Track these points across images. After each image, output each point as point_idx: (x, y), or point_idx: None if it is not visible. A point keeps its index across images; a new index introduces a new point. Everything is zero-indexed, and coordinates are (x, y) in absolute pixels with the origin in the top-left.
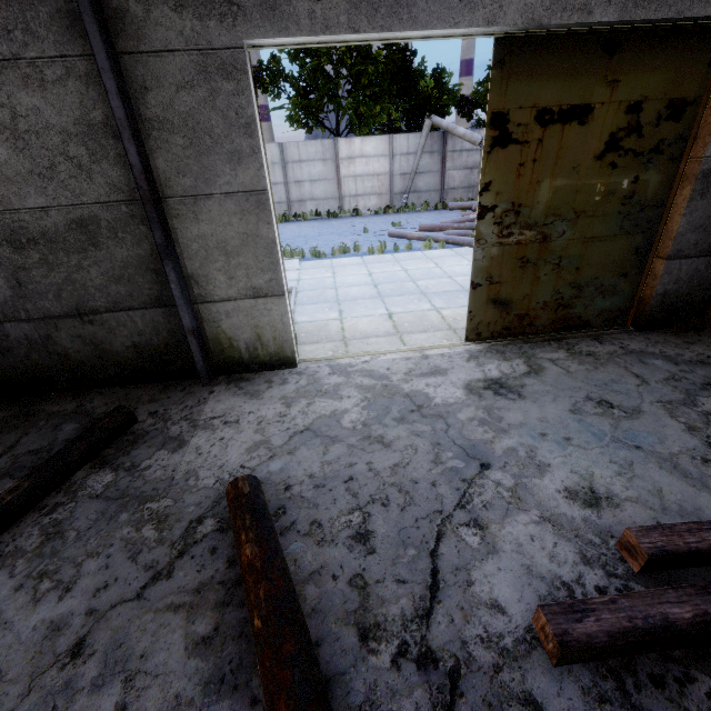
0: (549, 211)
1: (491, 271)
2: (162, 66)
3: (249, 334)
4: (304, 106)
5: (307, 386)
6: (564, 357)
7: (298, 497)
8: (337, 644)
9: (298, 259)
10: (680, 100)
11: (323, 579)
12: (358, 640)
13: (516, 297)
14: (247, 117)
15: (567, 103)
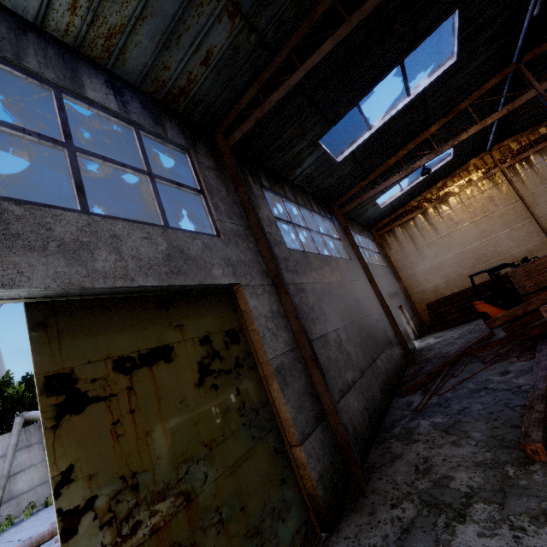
0: (177, 460)
1: None
2: None
3: None
4: None
5: None
6: None
7: None
8: None
9: None
10: (232, 330)
11: None
12: None
13: None
14: None
15: (145, 348)
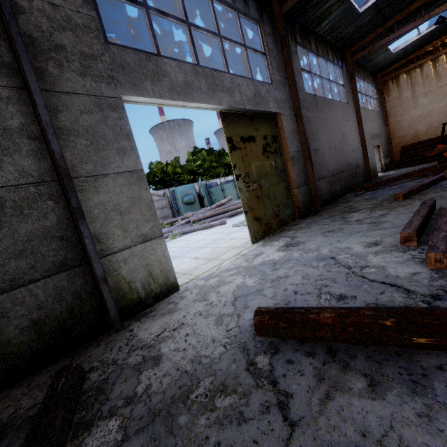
0: (257, 175)
1: (249, 204)
2: (70, 100)
3: (143, 273)
4: None
5: (201, 290)
6: (295, 231)
7: None
8: None
9: None
10: (274, 136)
11: None
12: None
13: (261, 215)
14: (126, 130)
15: (247, 135)
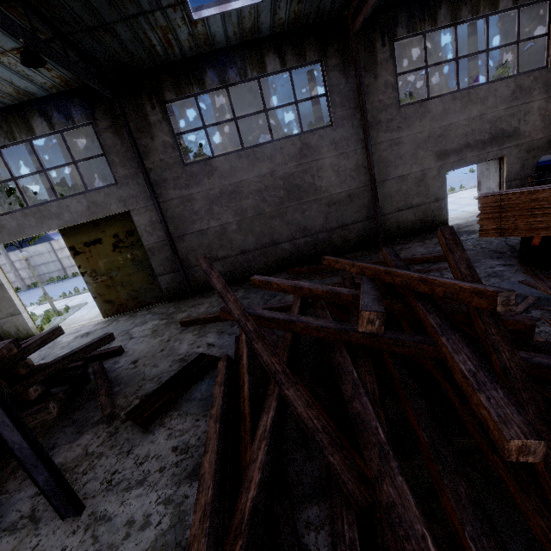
0: (107, 269)
1: (98, 292)
2: None
3: (14, 329)
4: None
5: None
6: (125, 319)
7: None
8: None
9: None
10: (130, 230)
11: None
12: None
13: (113, 298)
14: None
15: (92, 240)
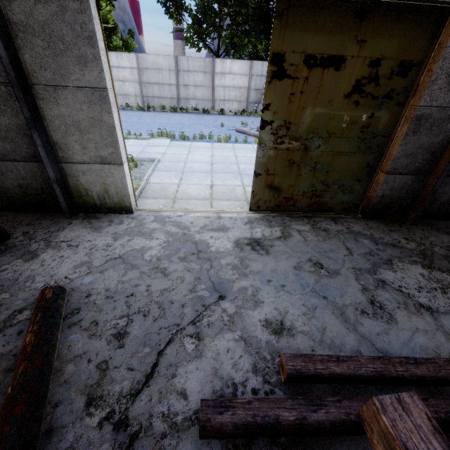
0: (310, 130)
1: (268, 166)
2: None
3: (99, 188)
4: (196, 31)
5: (134, 227)
6: (308, 229)
7: (92, 303)
8: (69, 407)
9: (169, 139)
10: (408, 62)
11: (81, 361)
12: (84, 405)
13: (284, 185)
14: (89, 31)
15: (327, 53)
